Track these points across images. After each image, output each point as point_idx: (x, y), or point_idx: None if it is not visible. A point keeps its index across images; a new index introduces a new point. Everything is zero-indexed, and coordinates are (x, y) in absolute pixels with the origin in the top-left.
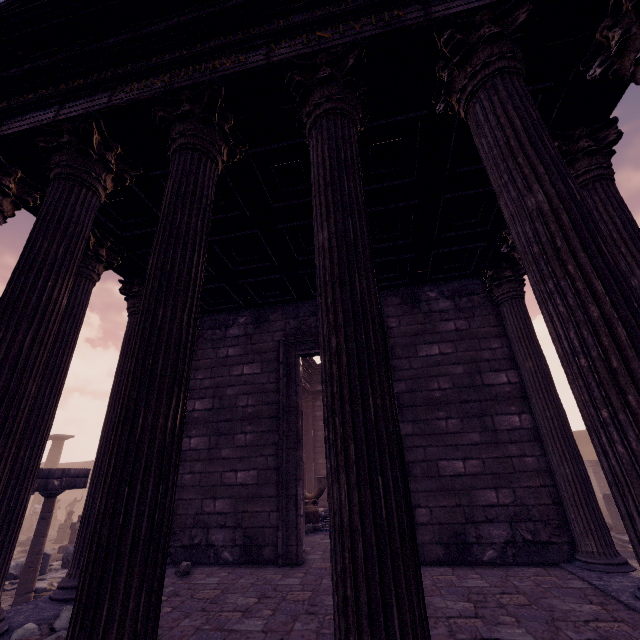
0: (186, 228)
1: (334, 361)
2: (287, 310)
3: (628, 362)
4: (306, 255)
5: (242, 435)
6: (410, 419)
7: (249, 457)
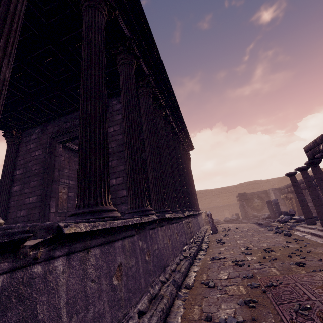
0: None
1: None
2: (55, 122)
3: None
4: (32, 89)
5: (33, 182)
6: None
7: (34, 191)
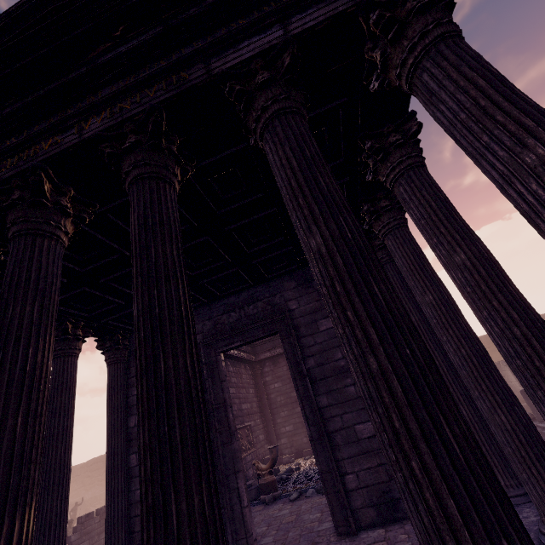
0: (19, 321)
1: (142, 461)
2: (202, 313)
3: (407, 422)
4: (198, 269)
5: None
6: (324, 391)
7: None
